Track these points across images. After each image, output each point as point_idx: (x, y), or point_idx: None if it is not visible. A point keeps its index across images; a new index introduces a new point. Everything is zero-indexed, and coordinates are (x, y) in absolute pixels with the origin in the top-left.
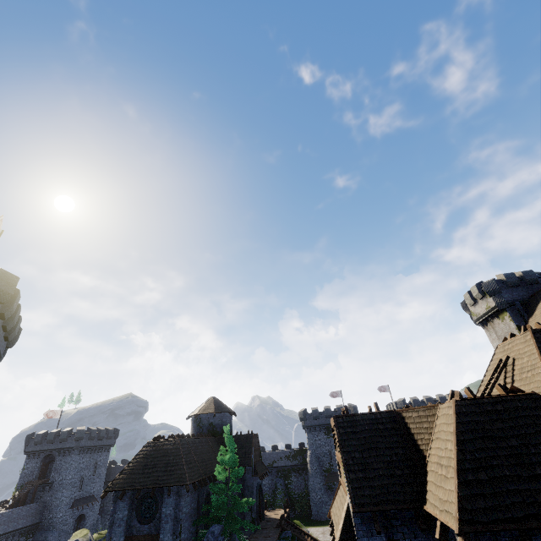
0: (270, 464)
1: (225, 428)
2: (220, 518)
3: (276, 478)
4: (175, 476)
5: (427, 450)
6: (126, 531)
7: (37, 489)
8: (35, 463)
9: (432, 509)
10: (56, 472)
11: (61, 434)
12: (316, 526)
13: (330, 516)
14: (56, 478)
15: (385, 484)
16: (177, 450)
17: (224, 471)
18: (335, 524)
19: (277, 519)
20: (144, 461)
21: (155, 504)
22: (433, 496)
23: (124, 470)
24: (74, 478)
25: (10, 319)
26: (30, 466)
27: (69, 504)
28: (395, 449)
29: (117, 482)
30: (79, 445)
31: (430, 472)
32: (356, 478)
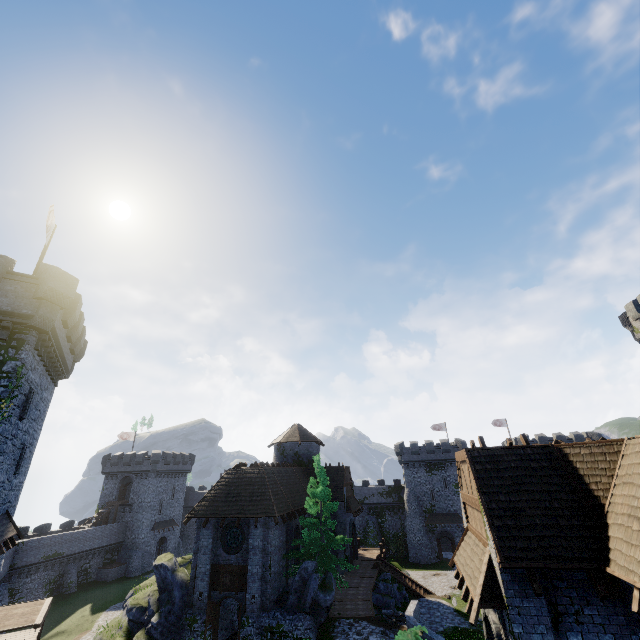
0: (361, 500)
1: (315, 458)
2: (312, 554)
3: (368, 515)
4: (261, 507)
5: (605, 498)
6: (212, 559)
7: (118, 510)
8: (113, 484)
9: (623, 573)
10: (134, 494)
11: (136, 457)
12: (415, 569)
13: (453, 565)
14: (135, 500)
15: (544, 536)
16: (262, 479)
17: (315, 505)
18: (466, 576)
19: (373, 559)
20: (226, 489)
21: (241, 534)
22: (623, 557)
23: (206, 497)
24: (153, 501)
25: (74, 328)
26: (109, 486)
27: (150, 526)
28: (556, 493)
29: (199, 508)
30: (156, 469)
31: (614, 526)
32: (502, 526)
